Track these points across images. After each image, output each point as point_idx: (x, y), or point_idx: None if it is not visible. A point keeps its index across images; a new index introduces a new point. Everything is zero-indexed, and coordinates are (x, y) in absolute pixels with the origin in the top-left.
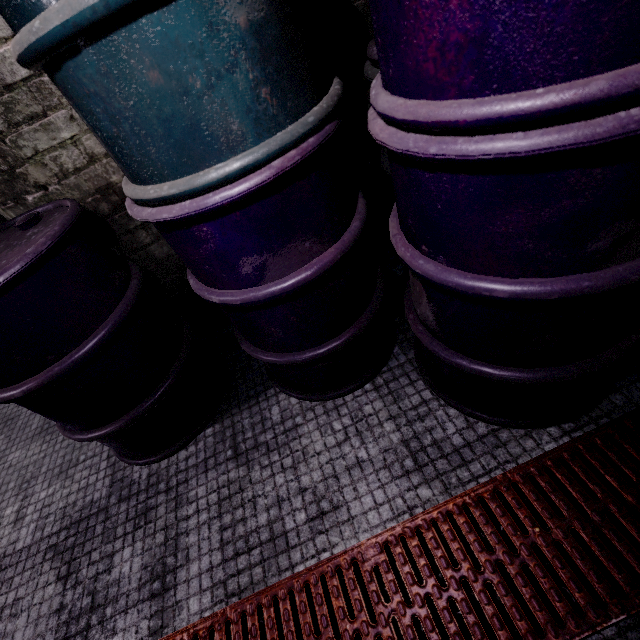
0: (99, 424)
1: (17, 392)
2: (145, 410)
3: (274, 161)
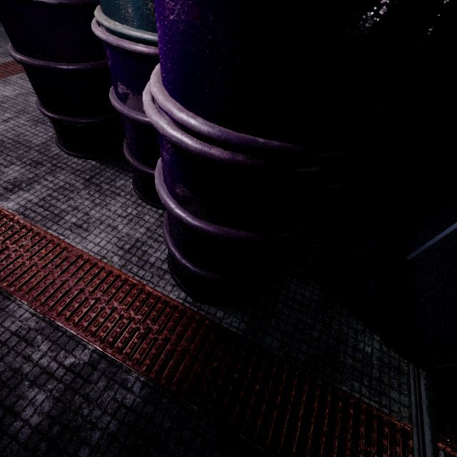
0: (47, 108)
1: (17, 57)
2: (68, 121)
3: (142, 44)
